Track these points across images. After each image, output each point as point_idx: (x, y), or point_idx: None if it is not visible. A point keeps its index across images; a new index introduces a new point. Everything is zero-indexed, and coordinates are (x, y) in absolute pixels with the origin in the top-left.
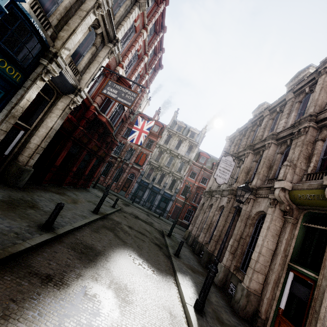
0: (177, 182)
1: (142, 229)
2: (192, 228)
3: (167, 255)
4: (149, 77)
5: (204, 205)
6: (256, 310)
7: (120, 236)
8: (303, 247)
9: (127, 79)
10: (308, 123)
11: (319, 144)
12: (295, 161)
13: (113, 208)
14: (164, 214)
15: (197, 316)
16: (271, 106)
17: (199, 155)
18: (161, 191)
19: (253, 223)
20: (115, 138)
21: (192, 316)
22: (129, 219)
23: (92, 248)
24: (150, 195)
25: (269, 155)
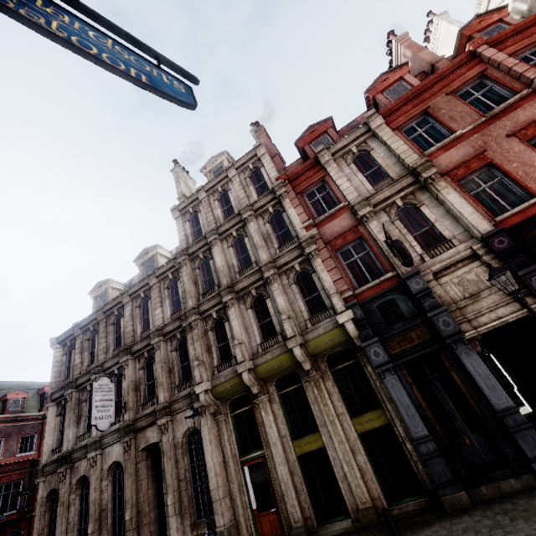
0: None
1: None
2: None
3: None
4: None
5: (61, 492)
6: None
7: None
8: (240, 435)
9: None
10: (195, 316)
11: (211, 334)
12: (201, 357)
13: None
14: None
15: None
16: (131, 289)
17: None
18: None
19: (185, 450)
20: None
21: None
22: None
23: None
24: None
25: (163, 356)
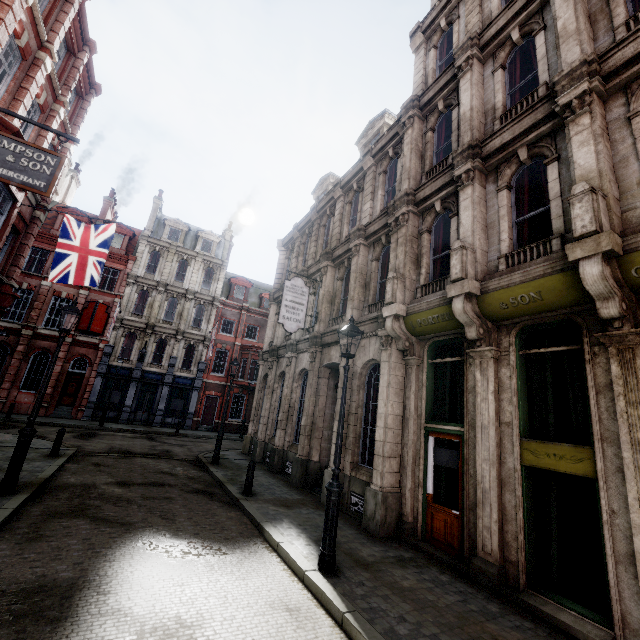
0: (198, 348)
1: (154, 474)
2: (256, 428)
3: (230, 502)
4: (67, 112)
5: (269, 378)
6: (399, 515)
7: (110, 517)
8: (435, 394)
9: (13, 114)
10: (407, 207)
11: (426, 238)
12: (402, 269)
13: (55, 459)
14: (187, 423)
15: (331, 582)
16: (343, 180)
17: (229, 285)
18: (167, 378)
19: (363, 383)
20: (4, 279)
21: (325, 586)
22: (110, 467)
23: (44, 588)
24: (142, 393)
25: (360, 265)
